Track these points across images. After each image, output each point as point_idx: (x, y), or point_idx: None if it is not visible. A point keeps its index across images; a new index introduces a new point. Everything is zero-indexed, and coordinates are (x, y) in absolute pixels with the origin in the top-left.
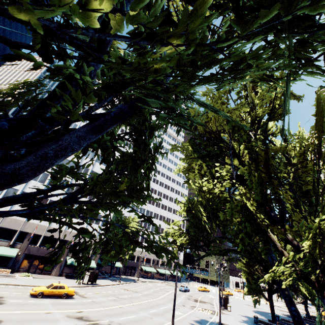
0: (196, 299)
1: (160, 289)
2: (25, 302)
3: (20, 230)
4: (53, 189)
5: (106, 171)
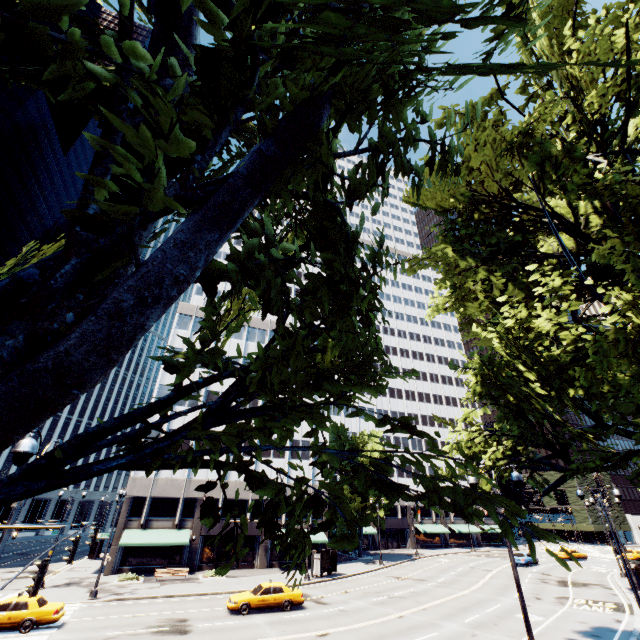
0: (561, 580)
1: (470, 567)
2: (223, 626)
3: (183, 496)
4: (176, 394)
5: (280, 332)
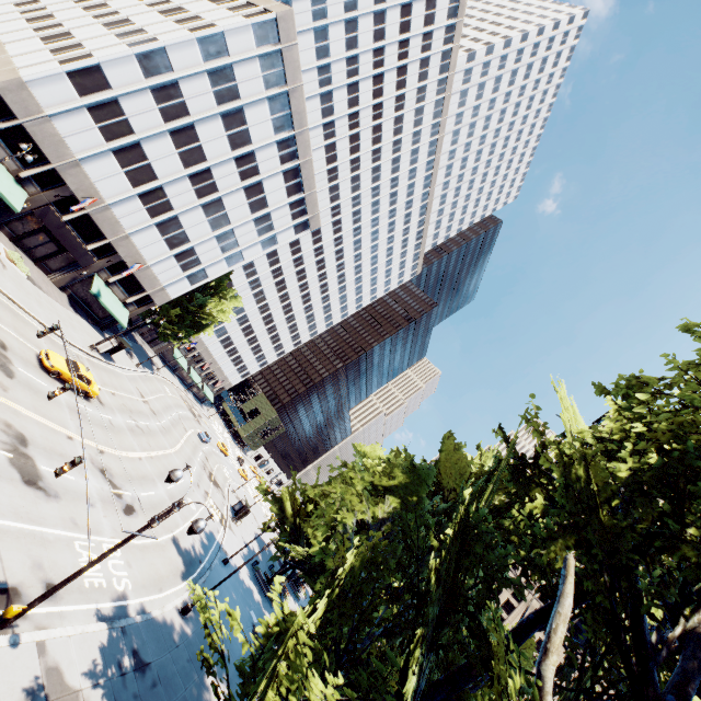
0: (211, 472)
1: (179, 416)
2: (38, 386)
3: (55, 166)
4: None
5: None
